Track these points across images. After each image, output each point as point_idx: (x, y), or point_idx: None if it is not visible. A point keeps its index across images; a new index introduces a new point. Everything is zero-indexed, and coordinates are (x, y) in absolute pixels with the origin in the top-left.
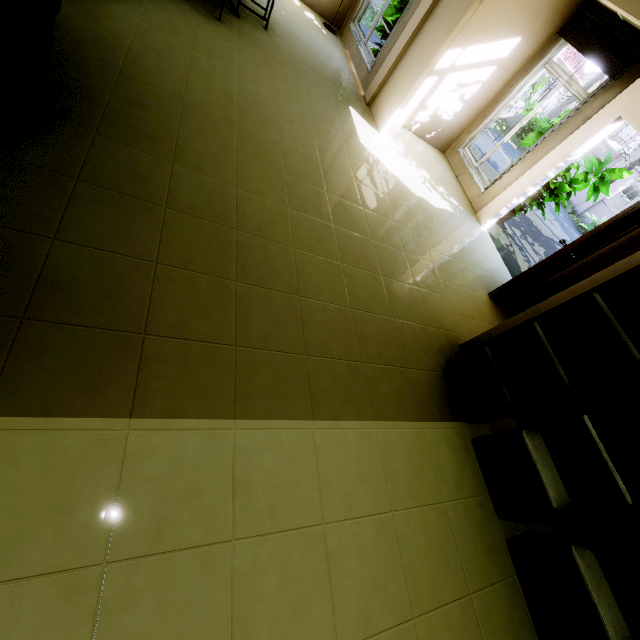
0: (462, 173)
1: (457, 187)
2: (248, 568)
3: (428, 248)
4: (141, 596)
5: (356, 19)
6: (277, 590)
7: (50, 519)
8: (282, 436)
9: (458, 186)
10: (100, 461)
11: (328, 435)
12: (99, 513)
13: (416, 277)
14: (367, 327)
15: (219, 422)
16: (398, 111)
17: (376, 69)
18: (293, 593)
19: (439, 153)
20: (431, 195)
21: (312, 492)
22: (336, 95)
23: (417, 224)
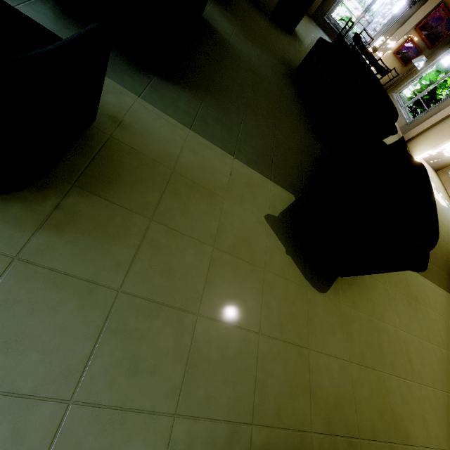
0: (449, 186)
1: (446, 194)
2: (435, 319)
3: (445, 226)
4: (419, 311)
5: (398, 92)
6: (443, 330)
7: (398, 282)
8: (429, 285)
9: (446, 193)
10: (400, 272)
11: (439, 291)
12: (405, 286)
13: (445, 239)
14: (437, 256)
15: (415, 273)
16: (429, 151)
17: (413, 124)
18: (446, 333)
19: (434, 171)
20: (438, 197)
21: (441, 307)
22: (394, 136)
23: (438, 212)
